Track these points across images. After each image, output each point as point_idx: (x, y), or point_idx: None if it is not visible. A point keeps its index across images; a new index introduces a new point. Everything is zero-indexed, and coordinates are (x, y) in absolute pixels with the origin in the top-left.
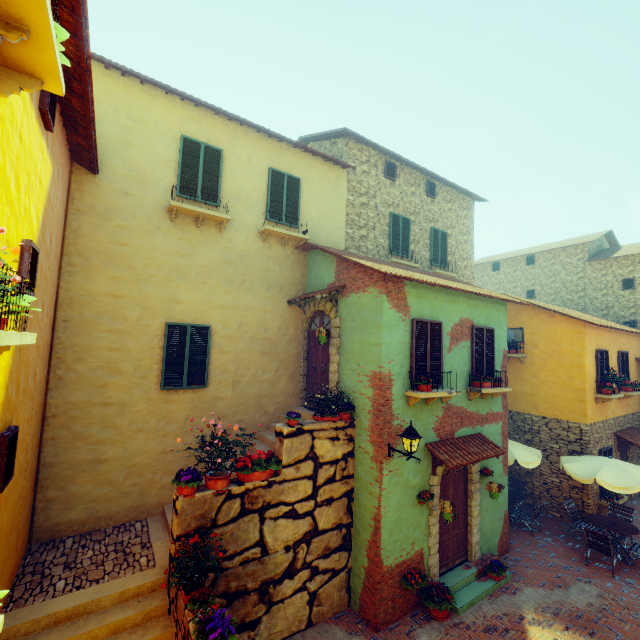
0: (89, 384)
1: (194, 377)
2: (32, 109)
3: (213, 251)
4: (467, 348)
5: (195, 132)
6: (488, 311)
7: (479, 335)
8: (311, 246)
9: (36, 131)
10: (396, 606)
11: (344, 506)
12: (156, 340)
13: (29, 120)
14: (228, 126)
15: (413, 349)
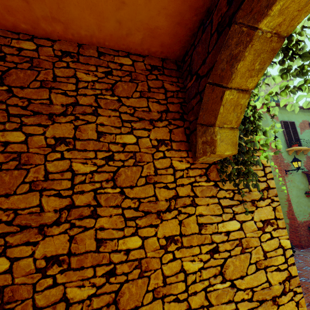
0: None
1: None
2: None
3: None
4: (309, 132)
5: None
6: None
7: None
8: None
9: None
10: (309, 240)
11: None
12: None
13: None
14: None
15: (284, 132)
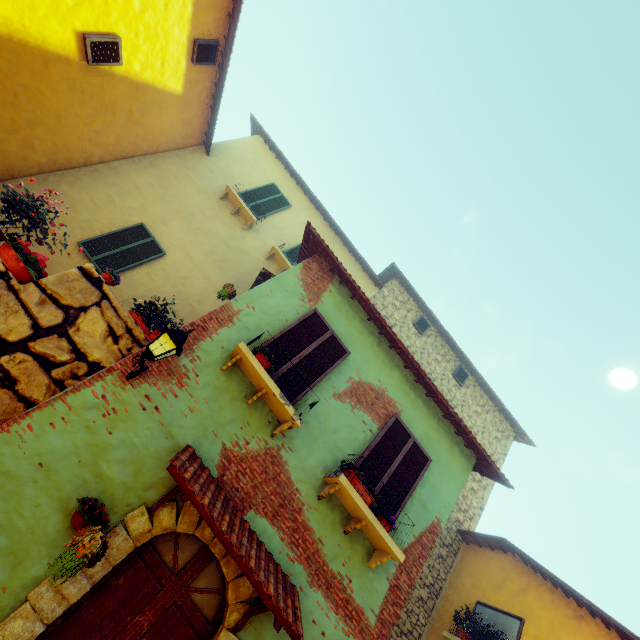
0: (52, 197)
1: (108, 264)
2: (188, 26)
3: (225, 230)
4: (369, 430)
5: (284, 190)
6: (434, 434)
7: (398, 434)
8: None
9: (183, 41)
10: None
11: (7, 416)
12: (123, 224)
13: (181, 22)
14: (307, 204)
15: (287, 326)
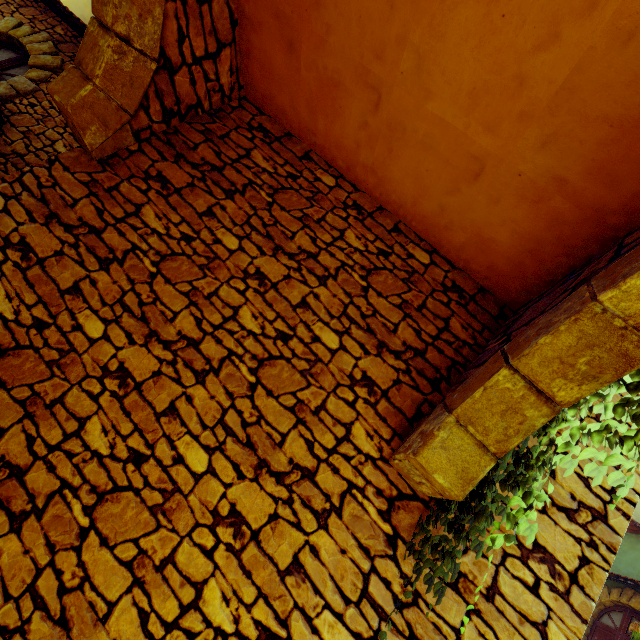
0: None
1: None
2: None
3: None
4: None
5: None
6: None
7: None
8: (638, 527)
9: None
10: None
11: None
12: None
13: None
14: None
15: None
